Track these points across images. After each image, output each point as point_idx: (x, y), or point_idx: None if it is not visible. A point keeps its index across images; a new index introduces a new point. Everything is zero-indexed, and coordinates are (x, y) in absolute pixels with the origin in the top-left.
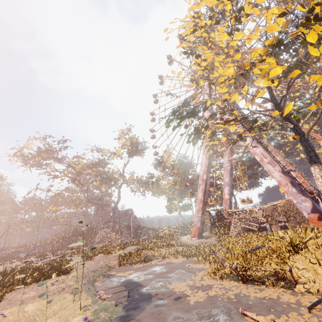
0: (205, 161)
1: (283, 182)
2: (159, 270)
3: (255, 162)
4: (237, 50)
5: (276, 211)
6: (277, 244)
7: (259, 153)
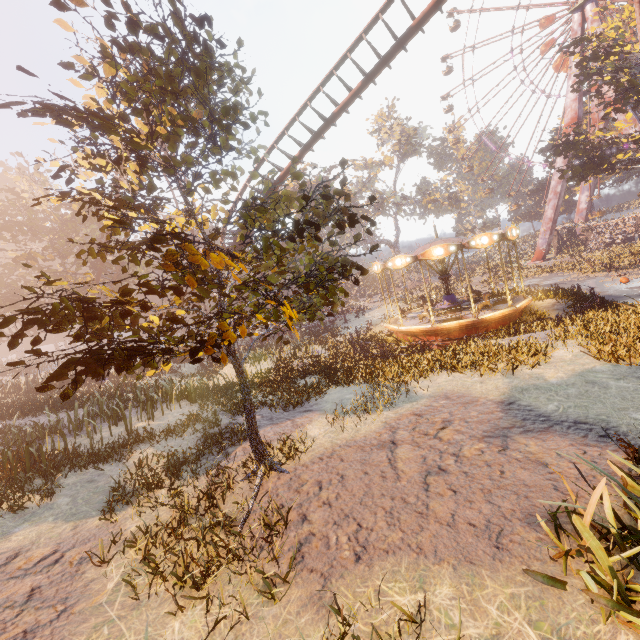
0: (561, 167)
1: None
2: (536, 280)
3: None
4: None
5: None
6: (636, 250)
7: None
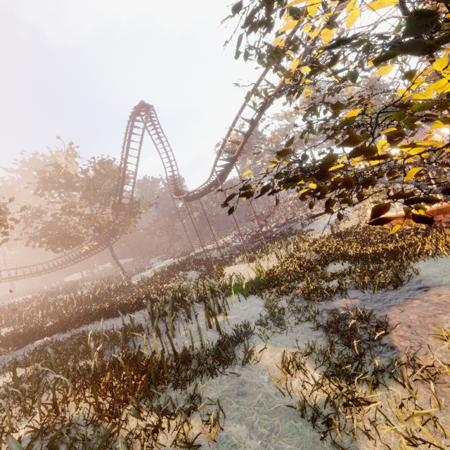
0: None
1: None
2: None
3: None
4: None
5: None
6: None
7: None
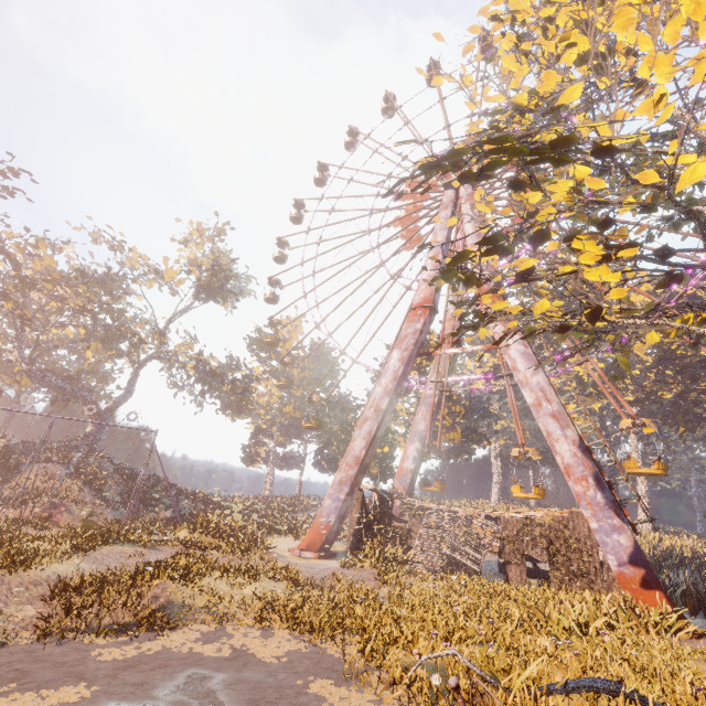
0: (397, 367)
1: (576, 471)
2: (205, 704)
3: (479, 405)
4: (643, 84)
5: (531, 534)
6: None
7: (536, 385)
